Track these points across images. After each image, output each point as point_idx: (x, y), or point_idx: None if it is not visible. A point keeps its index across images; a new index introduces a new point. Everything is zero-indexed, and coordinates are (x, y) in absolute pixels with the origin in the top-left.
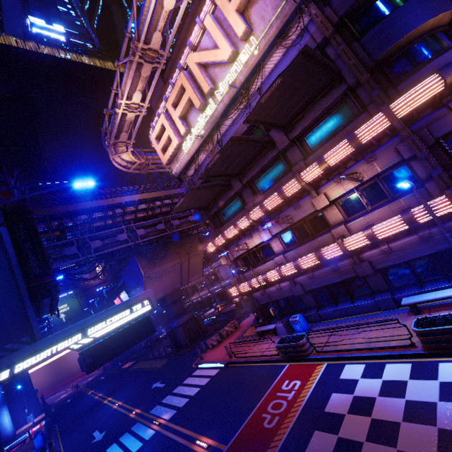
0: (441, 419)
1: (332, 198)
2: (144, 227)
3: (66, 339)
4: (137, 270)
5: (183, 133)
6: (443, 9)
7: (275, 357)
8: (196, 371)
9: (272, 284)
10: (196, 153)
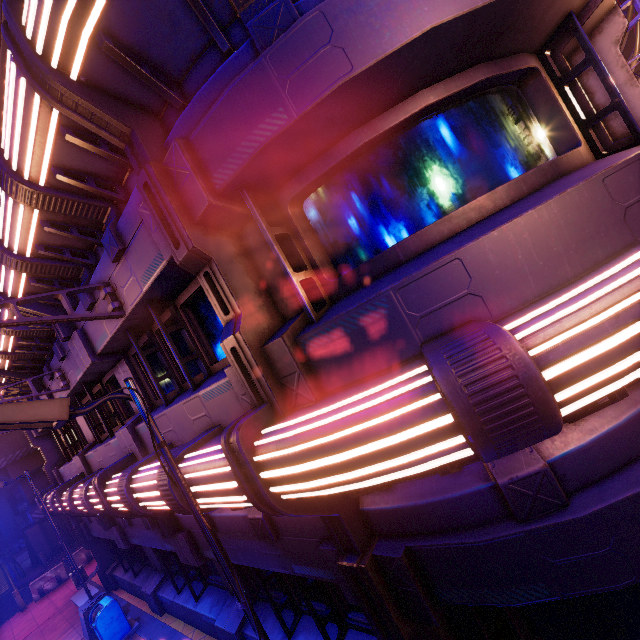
0: None
1: (97, 347)
2: None
3: None
4: None
5: None
6: None
7: None
8: None
9: None
10: None
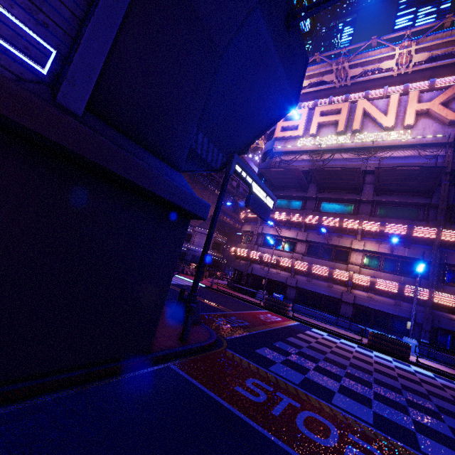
0: (375, 359)
1: (367, 248)
2: None
3: (253, 180)
4: None
5: (312, 133)
6: None
7: (256, 303)
8: (175, 276)
9: (275, 267)
10: (303, 152)
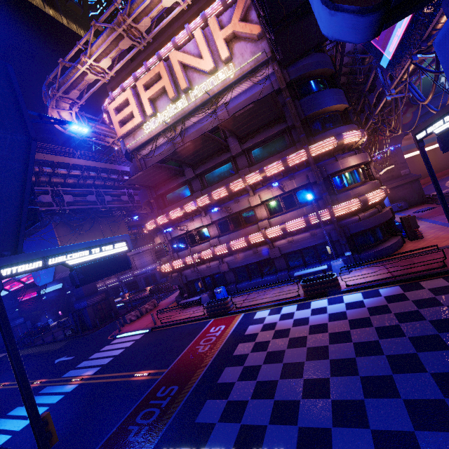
0: (311, 322)
1: (263, 199)
2: (72, 195)
3: (62, 255)
4: (51, 240)
5: (150, 114)
6: (342, 102)
7: (201, 316)
8: (115, 340)
9: (203, 263)
10: (156, 136)
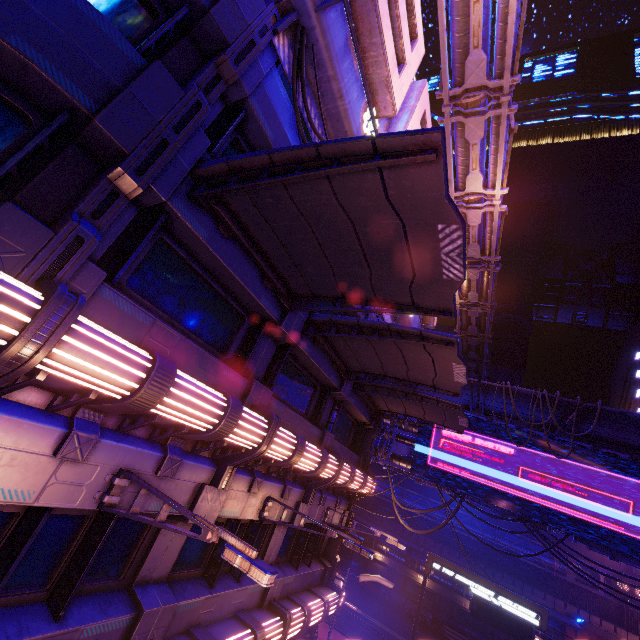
0: None
1: (306, 519)
2: None
3: None
4: None
5: None
6: None
7: None
8: None
9: None
10: None
